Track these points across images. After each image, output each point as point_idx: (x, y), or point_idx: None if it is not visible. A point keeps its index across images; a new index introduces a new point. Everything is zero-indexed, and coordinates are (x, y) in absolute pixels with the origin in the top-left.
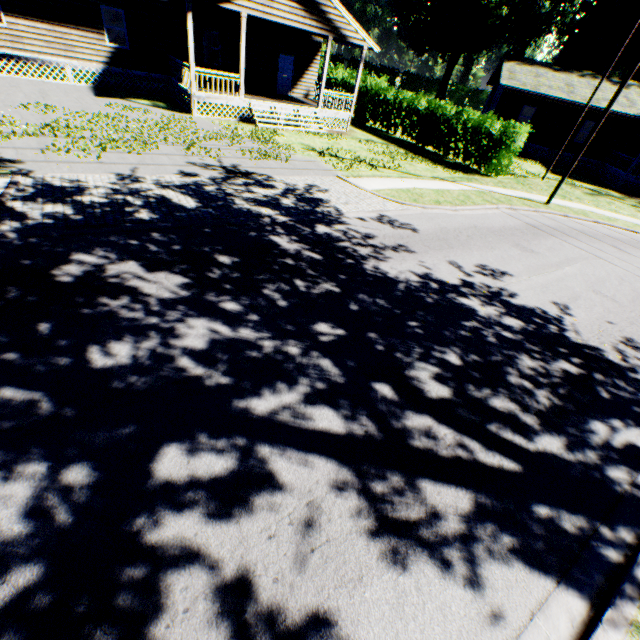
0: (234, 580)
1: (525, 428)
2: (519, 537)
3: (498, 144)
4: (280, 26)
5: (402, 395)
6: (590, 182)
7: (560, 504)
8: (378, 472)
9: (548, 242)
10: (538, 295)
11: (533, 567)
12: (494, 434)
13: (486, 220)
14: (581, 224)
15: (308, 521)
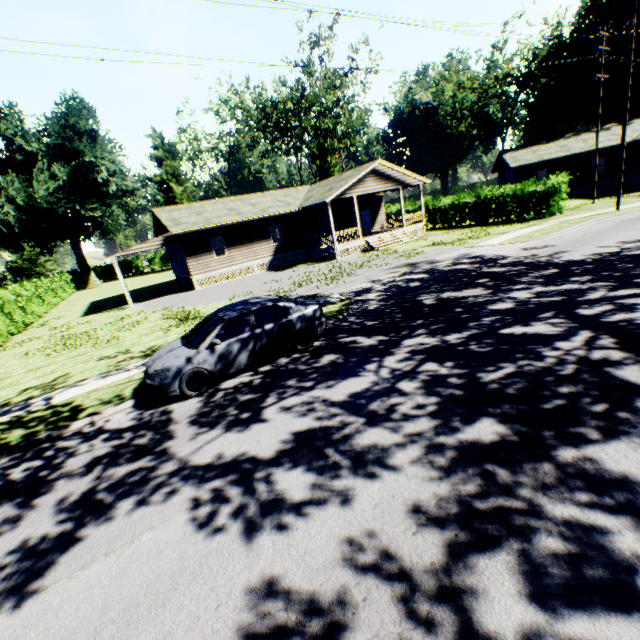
0: None
1: None
2: None
3: (548, 194)
4: (361, 196)
5: None
6: (629, 192)
7: None
8: None
9: None
10: None
11: None
12: None
13: (588, 230)
14: None
15: None
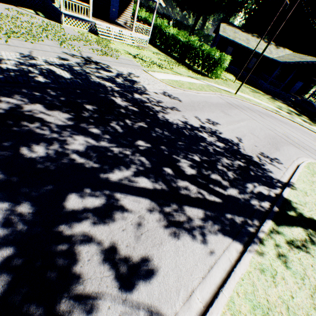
0: (109, 247)
1: (223, 186)
2: (220, 225)
3: (217, 63)
4: None
5: (176, 173)
6: (252, 86)
7: (235, 213)
8: (167, 203)
9: (235, 111)
10: (230, 133)
11: (225, 235)
12: (212, 188)
13: (210, 99)
14: (248, 104)
15: (139, 223)
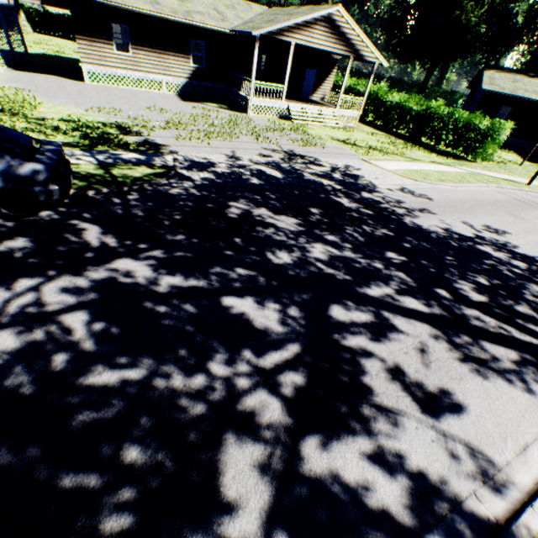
0: (394, 367)
1: None
2: None
3: (485, 137)
4: (311, 49)
5: (455, 297)
6: None
7: None
8: (454, 333)
9: (534, 213)
10: (534, 248)
11: None
12: (522, 325)
13: (481, 195)
14: None
15: (422, 349)
